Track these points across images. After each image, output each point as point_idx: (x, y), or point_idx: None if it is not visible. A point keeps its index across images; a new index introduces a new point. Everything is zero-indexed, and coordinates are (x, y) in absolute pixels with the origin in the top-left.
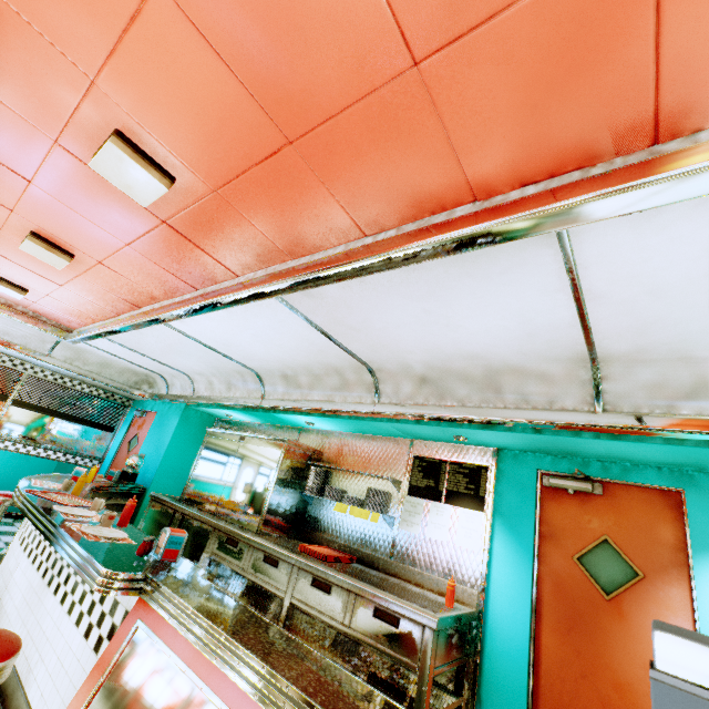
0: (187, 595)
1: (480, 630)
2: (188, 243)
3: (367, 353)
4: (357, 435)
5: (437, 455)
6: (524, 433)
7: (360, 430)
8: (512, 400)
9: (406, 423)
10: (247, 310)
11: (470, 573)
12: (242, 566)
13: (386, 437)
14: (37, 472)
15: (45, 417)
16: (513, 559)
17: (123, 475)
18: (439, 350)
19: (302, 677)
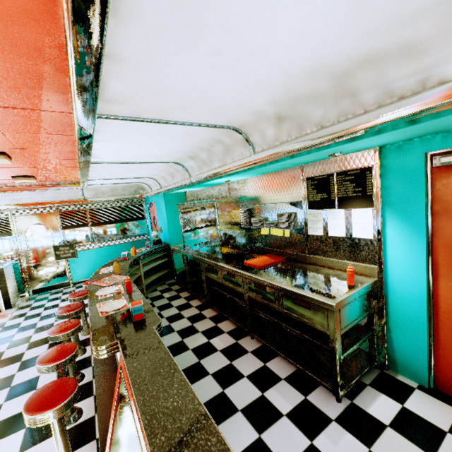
0: (133, 355)
1: (382, 291)
2: (12, 110)
3: (219, 119)
4: (262, 176)
5: (324, 172)
6: (396, 130)
7: (261, 173)
8: (372, 100)
9: (283, 161)
10: (110, 135)
11: (368, 255)
12: (219, 279)
13: (282, 170)
14: (124, 250)
15: (110, 225)
16: (406, 239)
17: (154, 243)
18: (270, 85)
19: (168, 441)
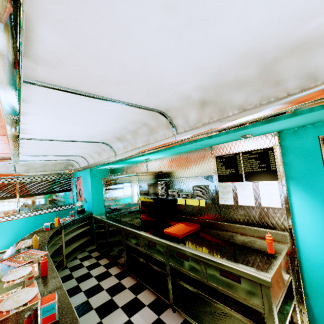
0: None
1: (296, 257)
2: None
3: (150, 101)
4: (176, 155)
5: (230, 152)
6: (312, 112)
7: (176, 152)
8: (295, 85)
9: (201, 141)
10: (41, 107)
11: (278, 222)
12: (139, 247)
13: (193, 150)
14: (49, 219)
15: (38, 196)
16: (312, 208)
17: (78, 212)
18: (206, 66)
19: None
